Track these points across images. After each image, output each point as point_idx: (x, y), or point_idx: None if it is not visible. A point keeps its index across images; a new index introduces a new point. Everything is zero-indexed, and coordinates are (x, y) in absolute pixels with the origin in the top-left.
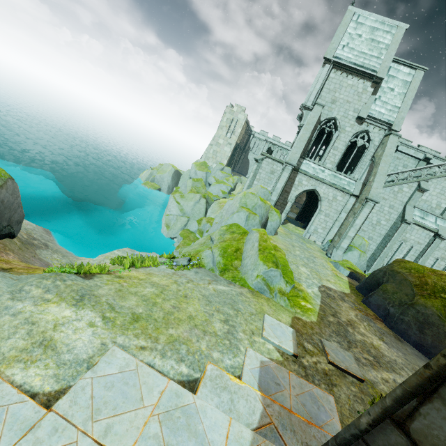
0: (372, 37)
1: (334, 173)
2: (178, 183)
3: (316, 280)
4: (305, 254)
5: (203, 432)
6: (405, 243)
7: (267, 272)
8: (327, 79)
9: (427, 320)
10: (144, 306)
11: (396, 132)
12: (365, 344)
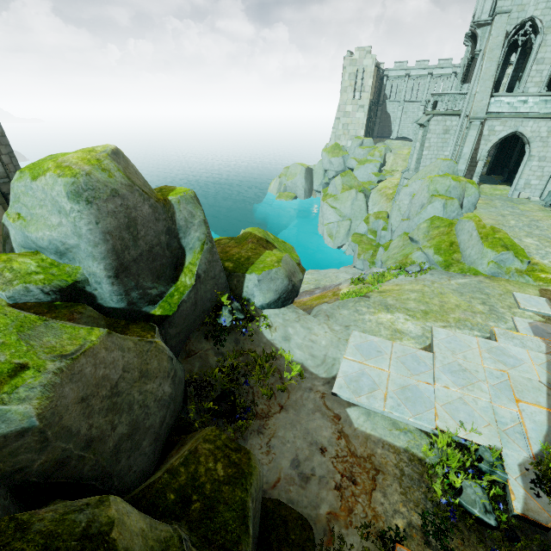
0: None
1: (543, 98)
2: (312, 182)
3: (550, 248)
4: (522, 220)
5: (514, 355)
6: None
7: (497, 257)
8: None
9: None
10: (422, 305)
11: None
12: None
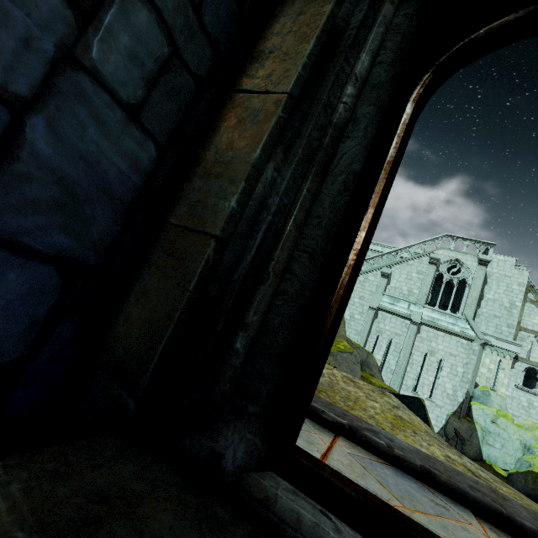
0: None
1: None
2: None
3: None
4: None
5: None
6: (382, 336)
7: None
8: None
9: None
10: None
11: None
12: None
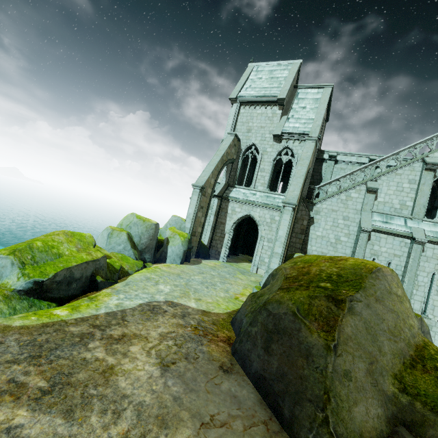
0: (271, 76)
1: (266, 194)
2: None
3: (166, 296)
4: (211, 279)
5: None
6: (378, 259)
7: None
8: (238, 114)
9: (278, 326)
10: None
11: (310, 137)
12: (85, 364)
